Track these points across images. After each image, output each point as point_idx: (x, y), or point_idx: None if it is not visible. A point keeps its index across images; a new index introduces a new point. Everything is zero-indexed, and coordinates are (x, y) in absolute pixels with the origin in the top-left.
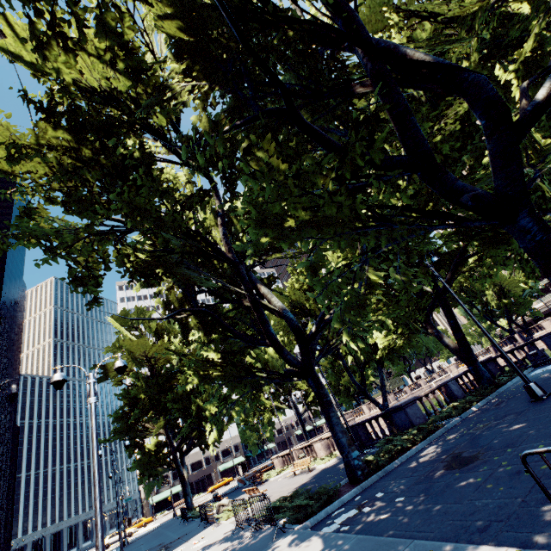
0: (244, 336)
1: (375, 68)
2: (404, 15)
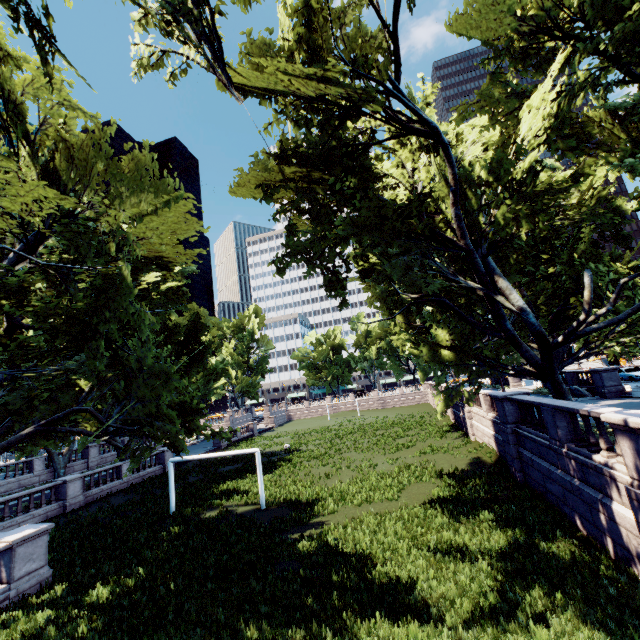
0: None
1: None
2: None
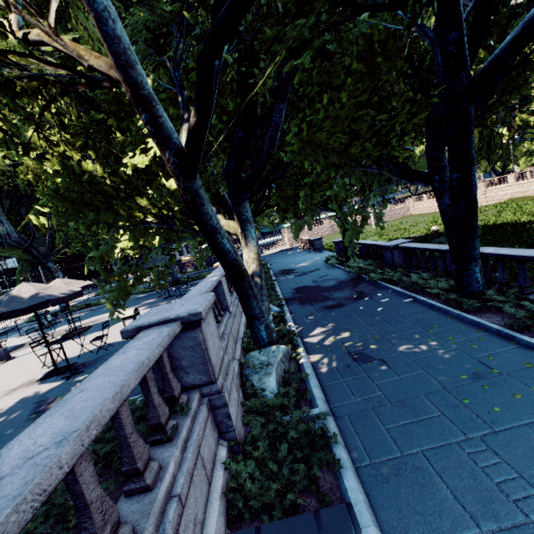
0: None
1: None
2: None
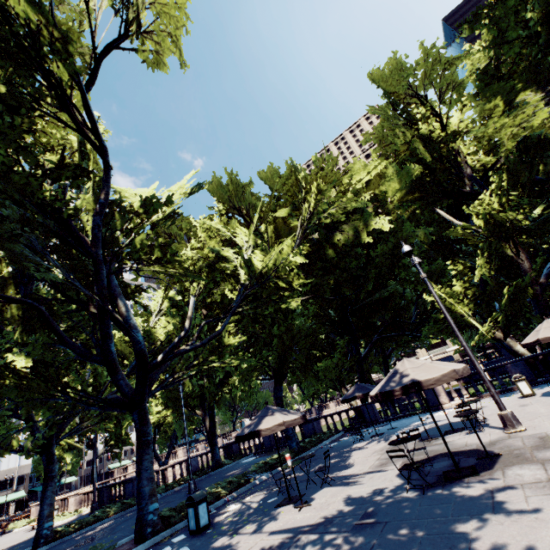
0: (1, 407)
1: (99, 306)
2: (231, 204)
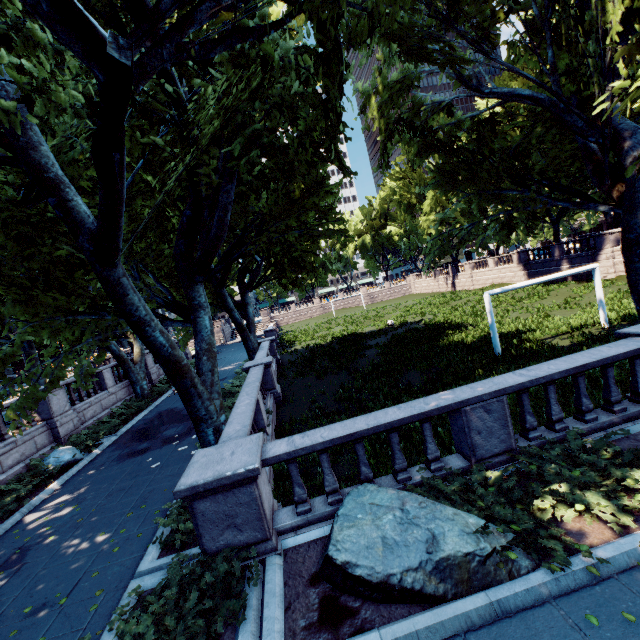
0: None
1: None
2: None
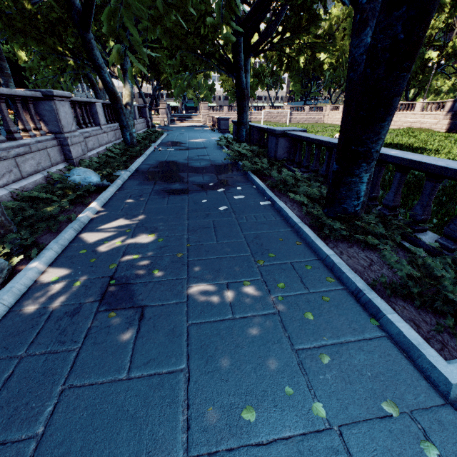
0: None
1: None
2: None
